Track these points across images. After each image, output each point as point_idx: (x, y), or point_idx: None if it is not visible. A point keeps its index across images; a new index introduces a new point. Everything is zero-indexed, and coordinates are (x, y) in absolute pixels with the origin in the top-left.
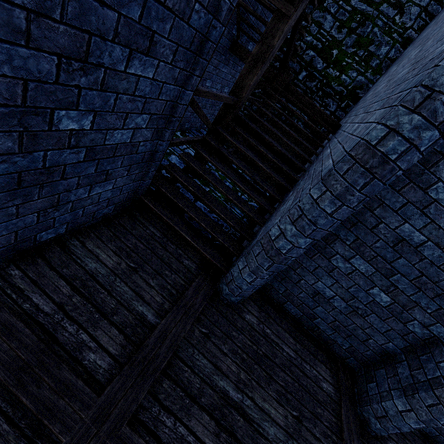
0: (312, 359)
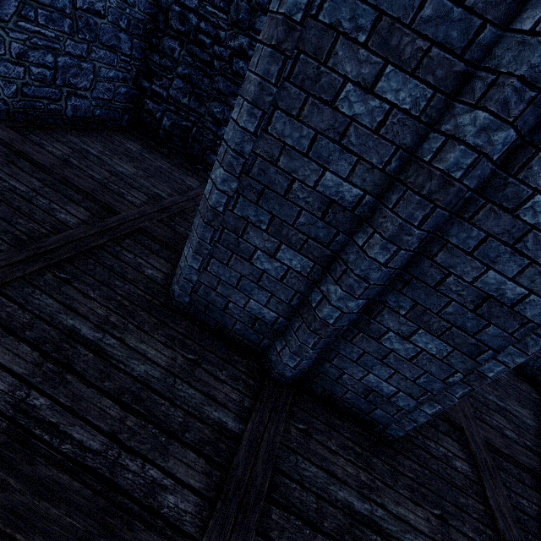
0: (517, 379)
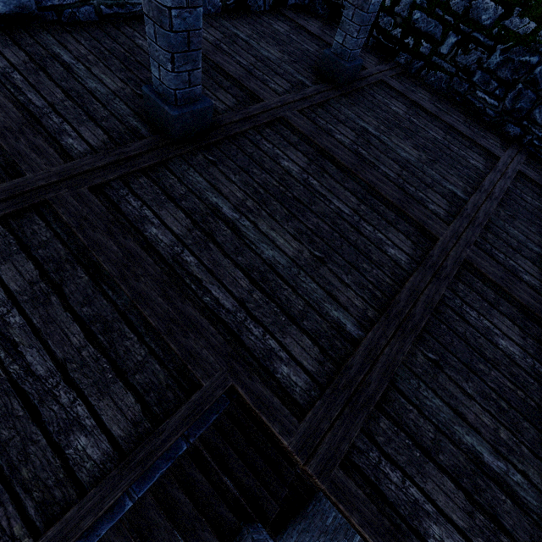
0: None
